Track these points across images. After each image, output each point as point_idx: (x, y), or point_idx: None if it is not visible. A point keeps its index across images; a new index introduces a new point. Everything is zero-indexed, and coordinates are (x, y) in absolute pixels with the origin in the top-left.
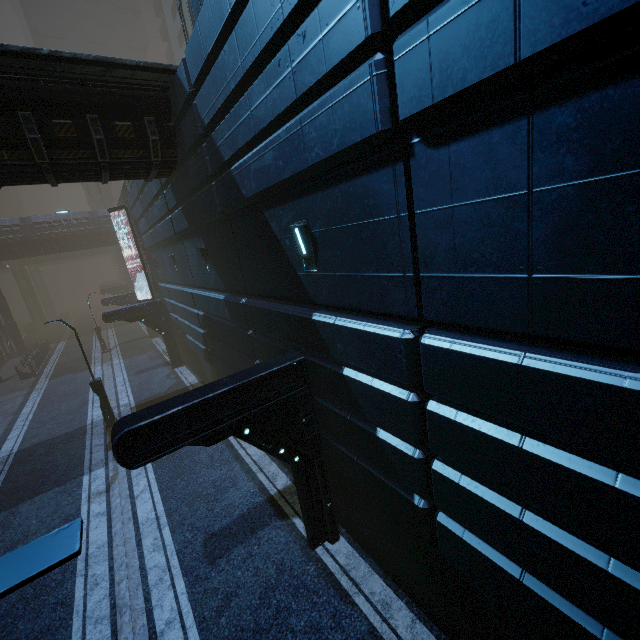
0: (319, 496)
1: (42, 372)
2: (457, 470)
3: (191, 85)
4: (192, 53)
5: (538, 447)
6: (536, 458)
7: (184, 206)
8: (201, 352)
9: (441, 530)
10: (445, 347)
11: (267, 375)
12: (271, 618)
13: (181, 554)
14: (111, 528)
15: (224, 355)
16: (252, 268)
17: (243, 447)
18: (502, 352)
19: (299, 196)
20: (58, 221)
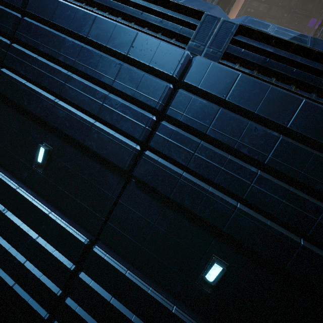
0: None
1: None
2: None
3: None
4: None
5: None
6: None
7: None
8: None
9: None
10: None
11: None
12: None
13: None
14: None
15: None
16: None
17: None
18: None
19: None
20: None
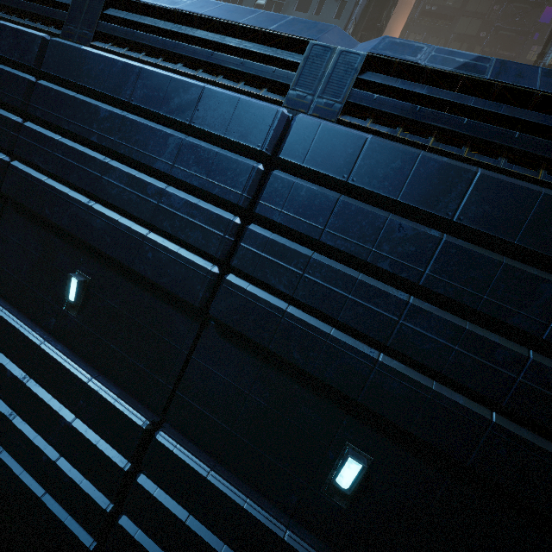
0: None
1: None
2: None
3: None
4: None
5: None
6: None
7: None
8: None
9: None
10: None
11: None
12: None
13: None
14: None
15: None
16: None
17: None
18: None
19: None
20: None
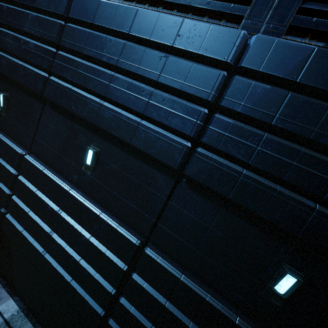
0: None
1: None
2: (19, 199)
3: None
4: None
5: (39, 192)
6: (37, 195)
7: None
8: None
9: (5, 219)
10: (29, 160)
11: None
12: None
13: None
14: None
15: None
16: None
17: None
18: (41, 166)
19: (10, 84)
20: None
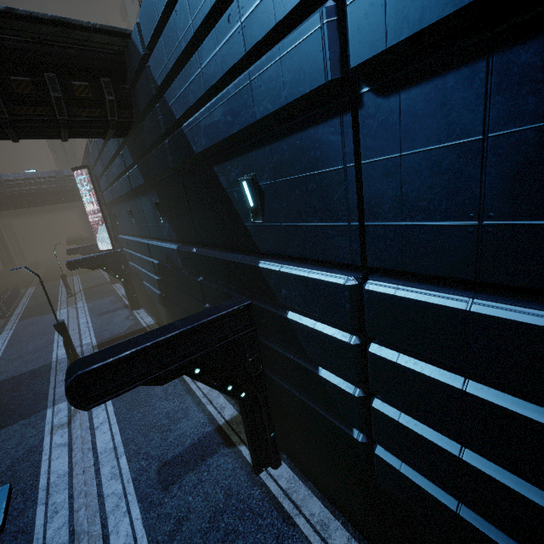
0: (263, 427)
1: (12, 314)
2: (396, 408)
3: (145, 48)
4: (145, 15)
5: (482, 390)
6: (480, 401)
7: (140, 164)
8: (156, 296)
9: (379, 462)
10: (390, 293)
11: (216, 318)
12: (220, 541)
13: (136, 481)
14: (72, 458)
15: (177, 299)
16: (202, 220)
17: (194, 381)
18: (449, 298)
19: (247, 151)
20: (27, 179)
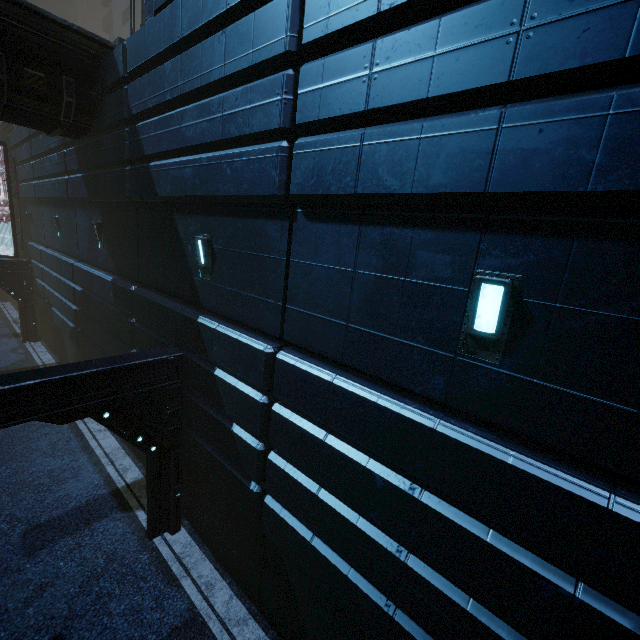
0: (169, 487)
1: None
2: (285, 459)
3: (126, 70)
4: (135, 46)
5: (334, 441)
6: (331, 448)
7: (87, 175)
8: (68, 330)
9: (266, 509)
10: (291, 363)
11: (141, 364)
12: (89, 604)
13: None
14: None
15: (97, 338)
16: (150, 260)
17: (96, 438)
18: (324, 372)
19: (209, 213)
20: None
